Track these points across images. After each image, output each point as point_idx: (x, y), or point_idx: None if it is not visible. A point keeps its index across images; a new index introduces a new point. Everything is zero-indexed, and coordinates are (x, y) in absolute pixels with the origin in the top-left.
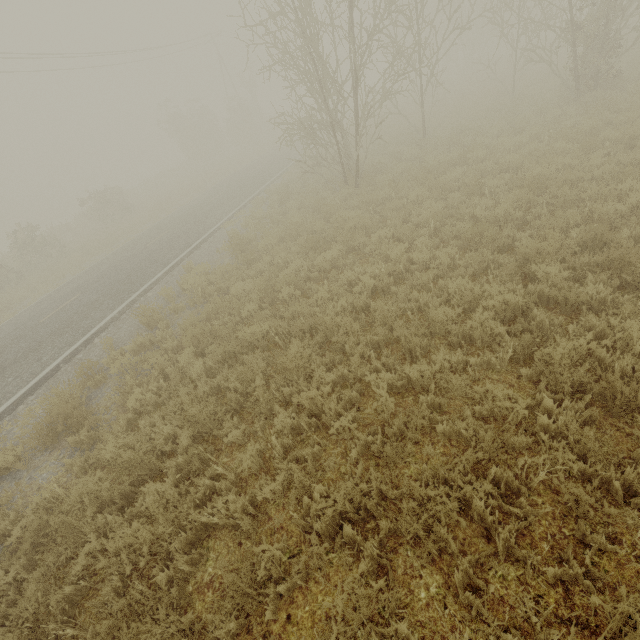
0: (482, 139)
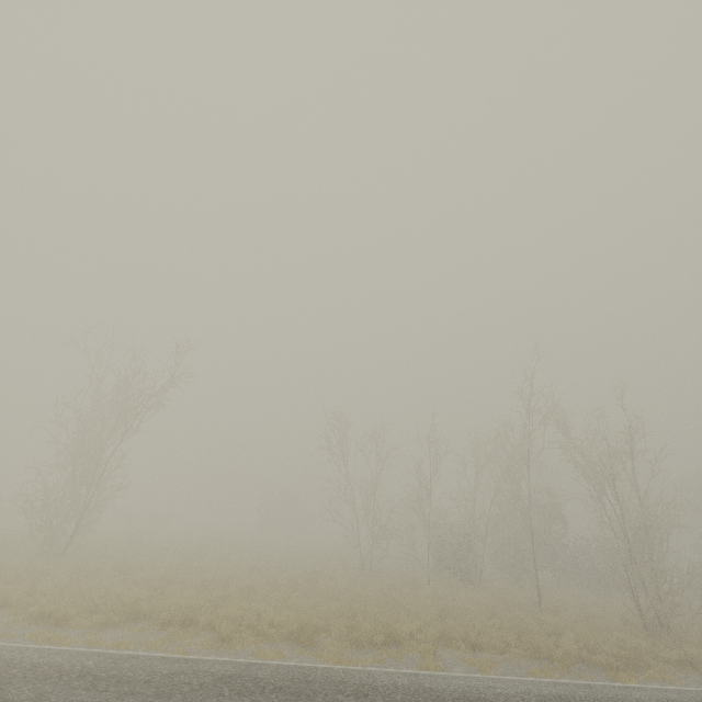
0: (569, 601)
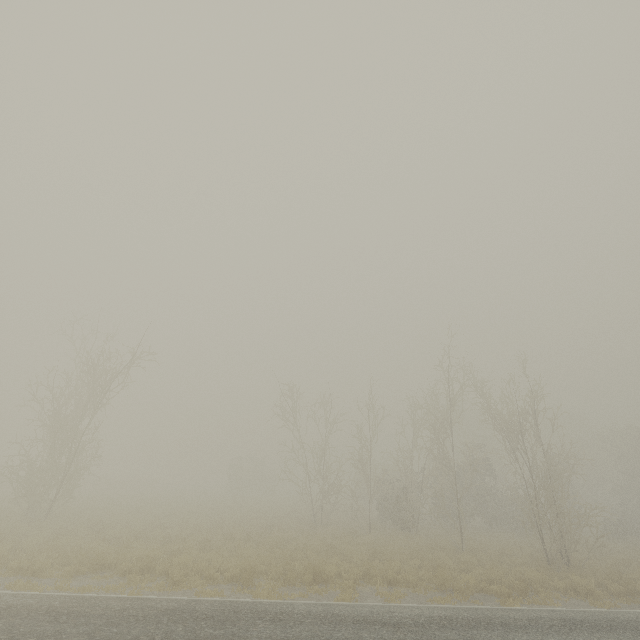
0: (491, 543)
